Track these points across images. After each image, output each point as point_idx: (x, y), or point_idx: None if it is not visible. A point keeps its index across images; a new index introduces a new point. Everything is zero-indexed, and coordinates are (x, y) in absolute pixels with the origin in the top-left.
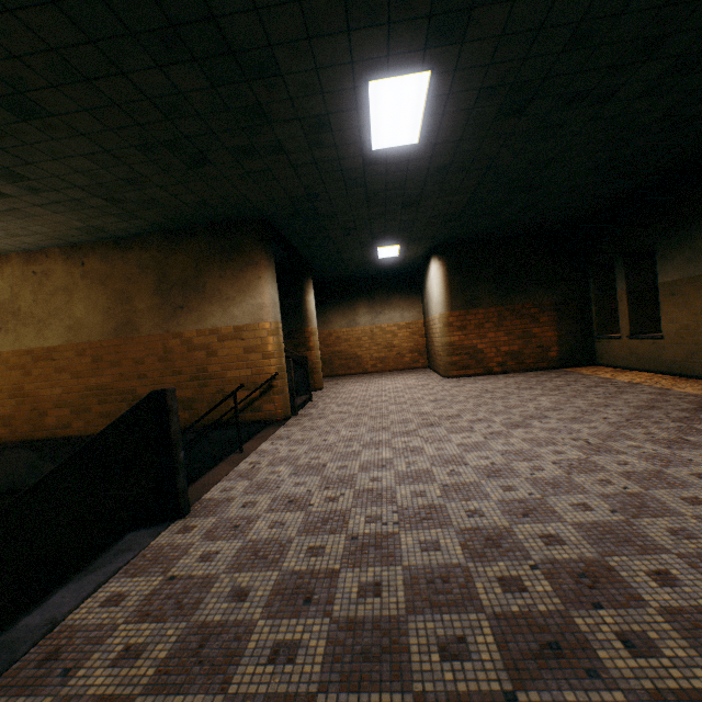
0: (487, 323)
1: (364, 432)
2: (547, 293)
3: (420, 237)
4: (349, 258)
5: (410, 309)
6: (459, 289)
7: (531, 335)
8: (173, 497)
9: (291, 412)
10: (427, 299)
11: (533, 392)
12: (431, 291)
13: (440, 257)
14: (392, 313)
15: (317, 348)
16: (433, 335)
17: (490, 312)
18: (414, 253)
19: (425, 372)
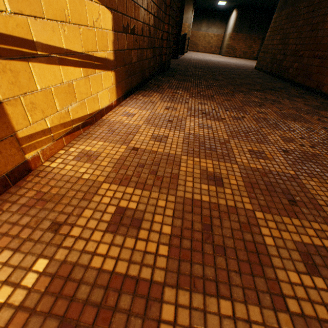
0: (241, 40)
1: (204, 56)
2: (262, 33)
3: (233, 1)
4: (208, 2)
5: (220, 29)
6: (238, 24)
7: (251, 47)
8: (183, 52)
9: (186, 52)
10: (227, 26)
11: (241, 60)
12: (230, 23)
13: (237, 10)
14: (214, 29)
15: (189, 36)
16: (225, 41)
17: (244, 36)
18: (229, 5)
19: (217, 55)
